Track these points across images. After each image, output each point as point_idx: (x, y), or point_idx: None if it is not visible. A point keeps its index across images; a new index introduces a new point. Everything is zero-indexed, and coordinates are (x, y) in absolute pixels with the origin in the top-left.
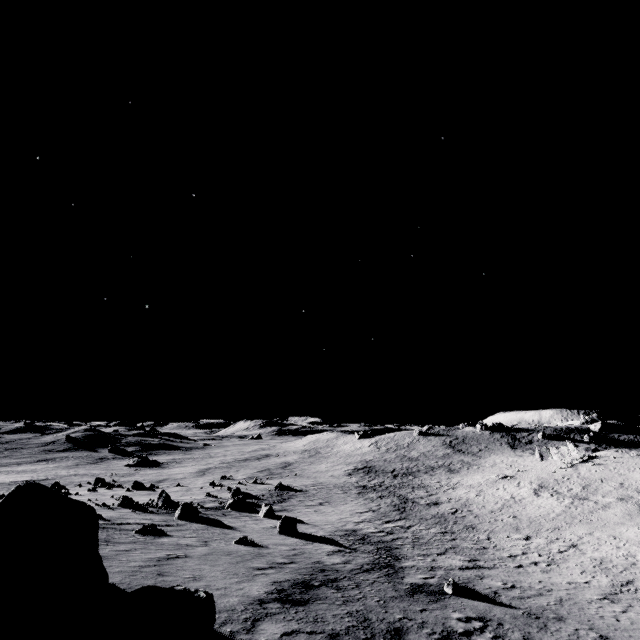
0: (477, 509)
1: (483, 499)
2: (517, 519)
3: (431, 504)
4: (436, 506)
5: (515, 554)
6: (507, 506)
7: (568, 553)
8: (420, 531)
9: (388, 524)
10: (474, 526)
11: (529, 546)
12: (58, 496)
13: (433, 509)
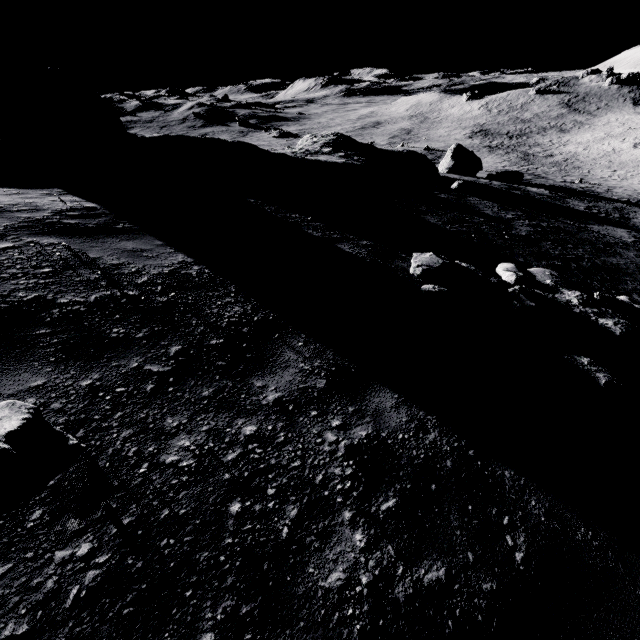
0: (582, 158)
1: (588, 152)
2: (611, 163)
3: (547, 157)
4: (551, 158)
5: (604, 177)
6: (606, 156)
7: (636, 176)
8: (545, 170)
9: (523, 167)
10: (579, 167)
11: (614, 174)
12: (465, 148)
13: (550, 159)
